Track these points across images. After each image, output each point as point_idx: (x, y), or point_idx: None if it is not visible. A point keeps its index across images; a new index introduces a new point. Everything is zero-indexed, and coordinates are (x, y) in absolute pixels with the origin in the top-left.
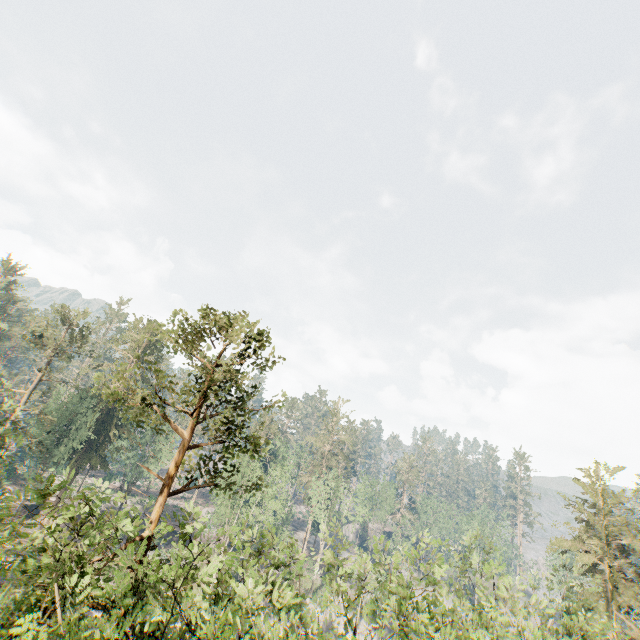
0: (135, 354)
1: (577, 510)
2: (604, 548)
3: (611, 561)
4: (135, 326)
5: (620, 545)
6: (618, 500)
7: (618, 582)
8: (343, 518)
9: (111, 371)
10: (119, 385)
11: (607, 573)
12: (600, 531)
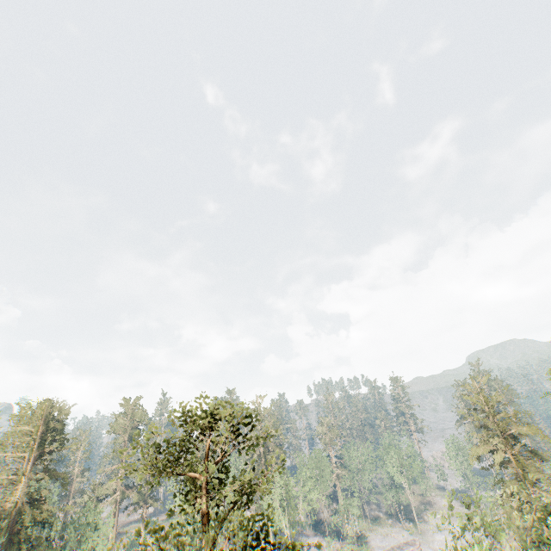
0: (31, 450)
1: (475, 420)
2: (503, 441)
3: (511, 449)
4: (22, 416)
5: (511, 434)
6: (495, 400)
7: (527, 466)
8: (301, 512)
9: (2, 485)
10: (18, 497)
11: (513, 460)
12: (496, 429)
